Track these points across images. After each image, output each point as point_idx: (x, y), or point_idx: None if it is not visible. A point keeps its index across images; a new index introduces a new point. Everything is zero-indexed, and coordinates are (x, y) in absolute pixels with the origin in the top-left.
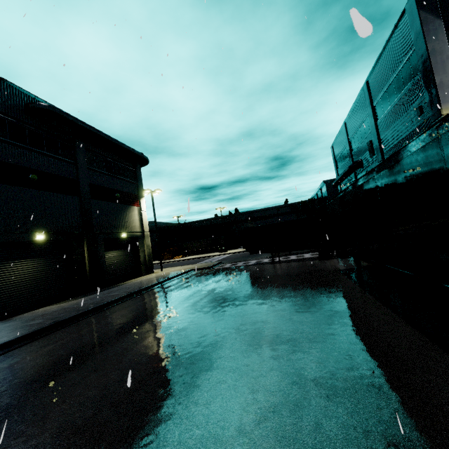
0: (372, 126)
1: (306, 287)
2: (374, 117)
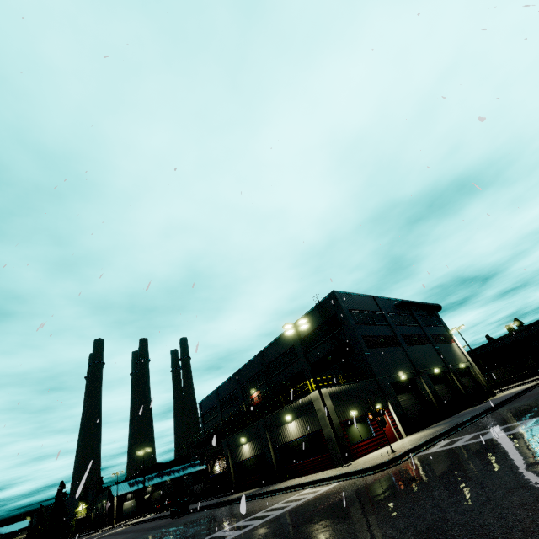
0: None
1: None
2: None
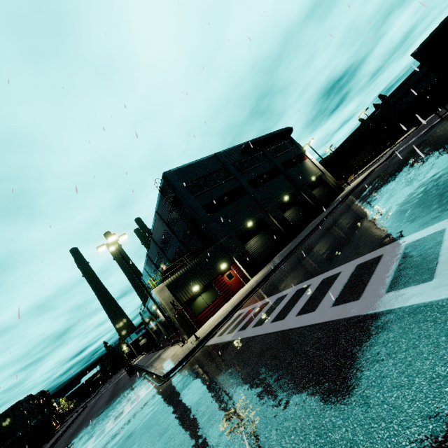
0: None
1: None
2: None
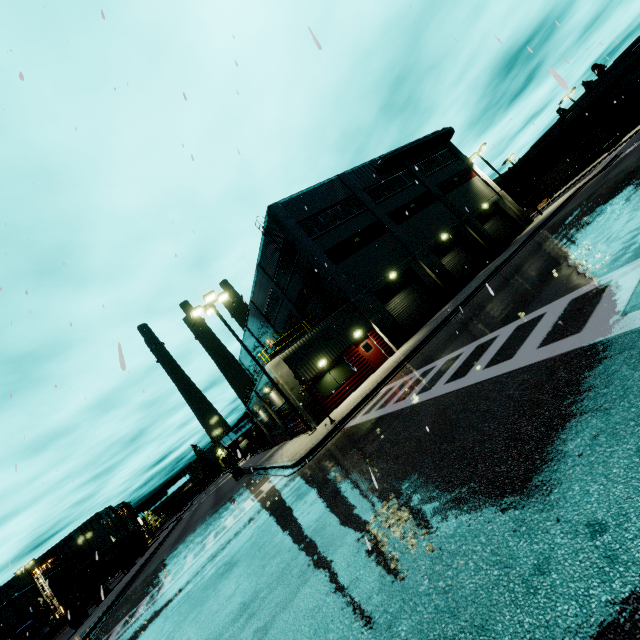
0: None
1: None
2: None
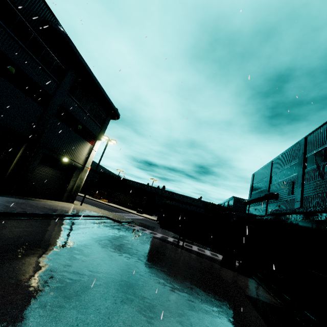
0: (299, 171)
1: (213, 313)
2: (304, 165)
